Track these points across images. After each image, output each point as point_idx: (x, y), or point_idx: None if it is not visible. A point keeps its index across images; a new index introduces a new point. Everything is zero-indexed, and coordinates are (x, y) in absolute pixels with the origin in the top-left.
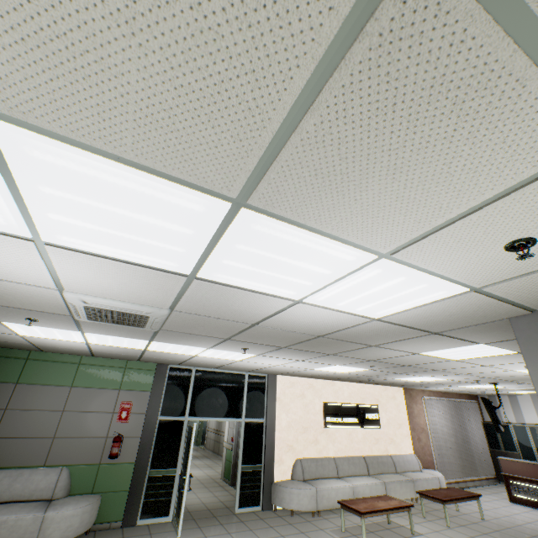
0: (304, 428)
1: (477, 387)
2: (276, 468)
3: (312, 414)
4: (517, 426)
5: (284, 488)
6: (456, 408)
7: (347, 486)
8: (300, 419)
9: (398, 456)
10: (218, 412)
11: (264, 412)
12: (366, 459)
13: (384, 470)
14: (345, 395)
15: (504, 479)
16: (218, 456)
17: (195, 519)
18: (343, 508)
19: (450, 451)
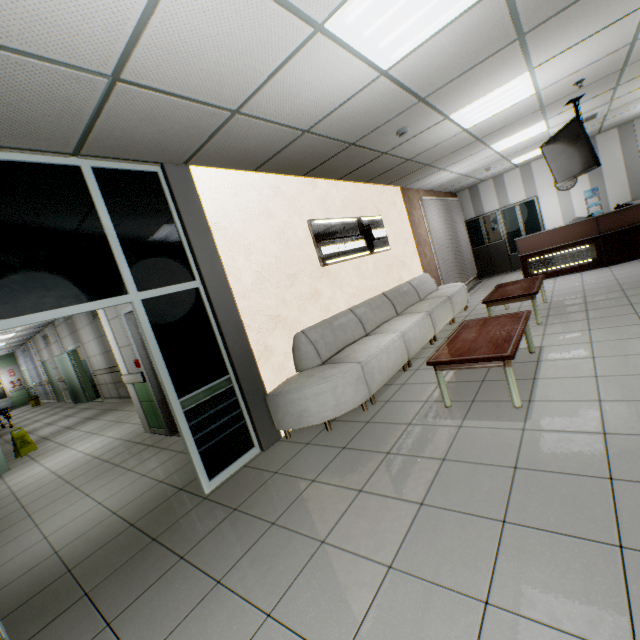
0: (291, 277)
1: (512, 143)
2: (262, 369)
3: (296, 247)
4: (506, 210)
5: (300, 395)
6: (447, 210)
7: (396, 338)
8: (278, 263)
9: (415, 281)
10: (19, 299)
11: (190, 265)
12: (388, 296)
13: (410, 302)
14: (338, 206)
15: (521, 262)
16: (131, 401)
17: (90, 597)
18: (444, 369)
19: (451, 261)
